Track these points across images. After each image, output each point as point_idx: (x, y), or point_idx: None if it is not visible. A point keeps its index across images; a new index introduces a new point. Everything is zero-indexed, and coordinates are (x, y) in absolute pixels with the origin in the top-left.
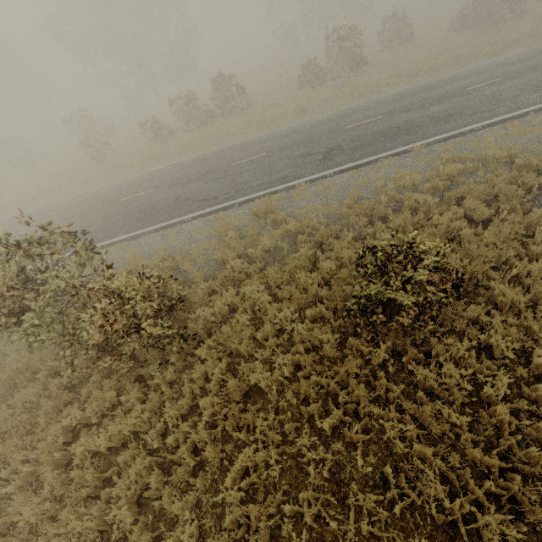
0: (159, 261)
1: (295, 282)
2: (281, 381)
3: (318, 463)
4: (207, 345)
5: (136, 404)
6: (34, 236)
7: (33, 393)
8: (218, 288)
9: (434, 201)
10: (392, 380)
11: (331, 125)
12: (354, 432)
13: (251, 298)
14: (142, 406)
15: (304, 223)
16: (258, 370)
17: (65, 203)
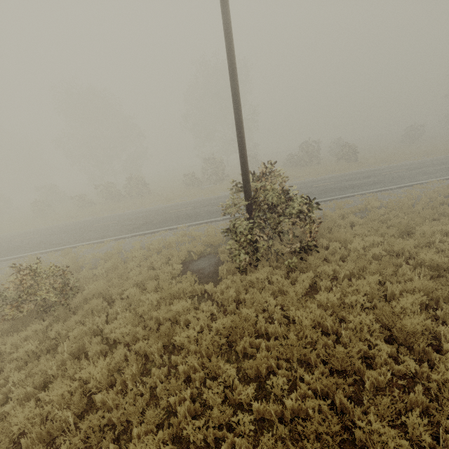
0: None
1: None
2: None
3: None
4: None
5: None
6: None
7: None
8: None
9: (140, 255)
10: (1, 353)
11: (165, 210)
12: None
13: None
14: None
15: (71, 261)
16: None
17: None
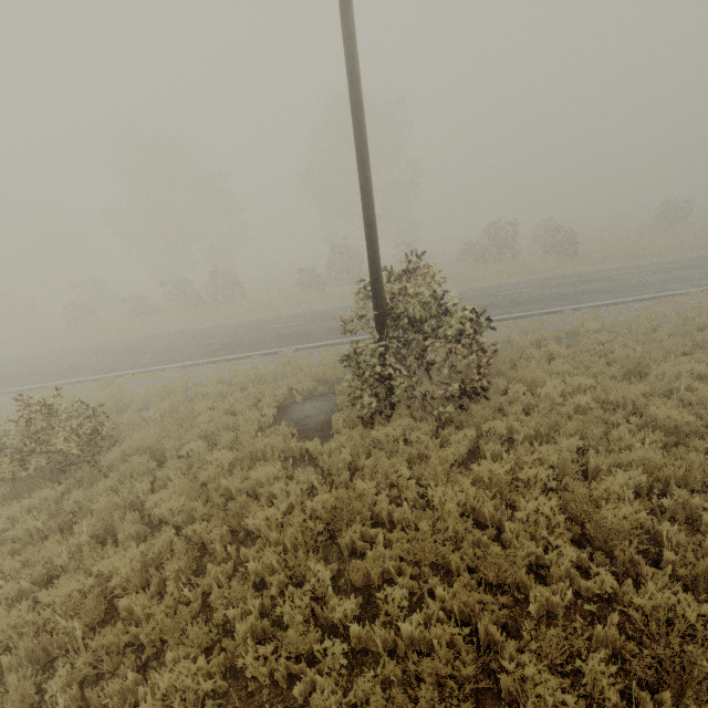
0: None
1: None
2: None
3: None
4: None
5: None
6: None
7: None
8: None
9: (215, 392)
10: None
11: (264, 323)
12: None
13: None
14: None
15: (112, 397)
16: None
17: None
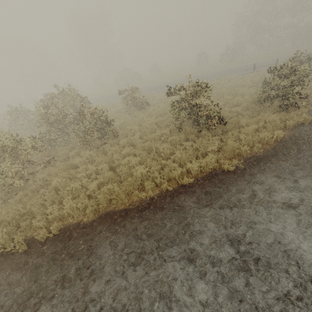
0: None
1: None
2: None
3: None
4: None
5: None
6: None
7: None
8: None
9: None
10: None
11: None
12: None
13: None
14: None
15: None
16: None
17: None
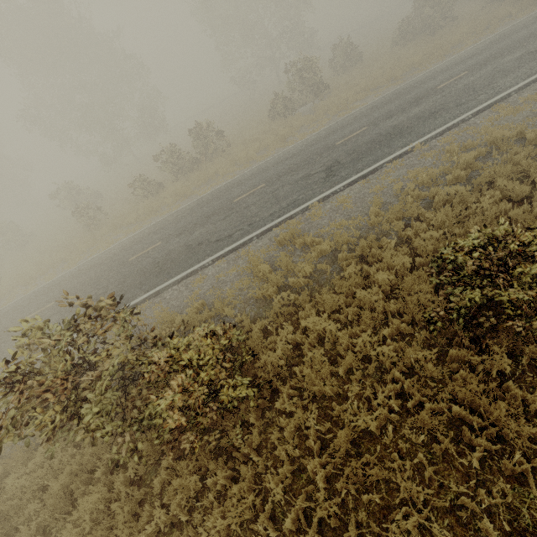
0: (194, 312)
1: (355, 302)
2: (388, 417)
3: (482, 513)
4: (284, 393)
5: (229, 485)
6: (79, 316)
7: (97, 499)
8: (270, 327)
9: (465, 190)
10: (519, 388)
11: (320, 145)
12: (513, 462)
13: (314, 330)
14: (237, 486)
15: (338, 240)
16: (362, 411)
17: (70, 275)
